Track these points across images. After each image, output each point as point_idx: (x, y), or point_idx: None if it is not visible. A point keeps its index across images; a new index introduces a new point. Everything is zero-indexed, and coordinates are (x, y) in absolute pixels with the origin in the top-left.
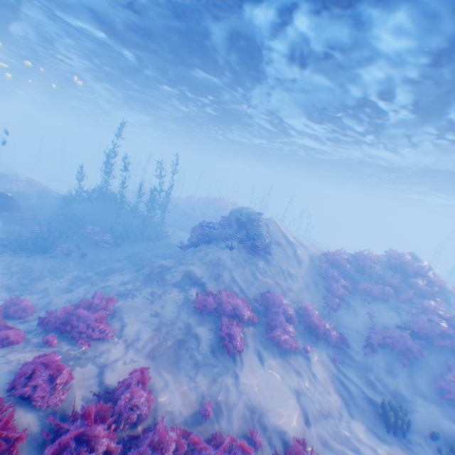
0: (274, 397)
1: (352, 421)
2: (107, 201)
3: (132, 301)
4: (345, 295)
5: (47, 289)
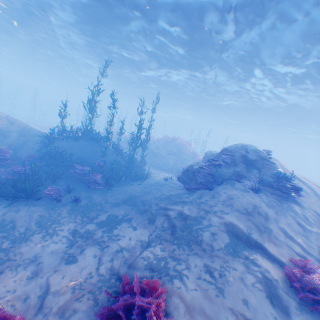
0: None
1: None
2: (91, 139)
3: (185, 289)
4: None
5: (38, 259)
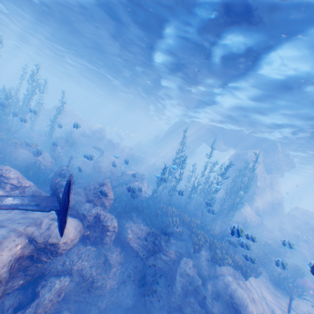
0: None
1: None
2: None
3: None
4: None
5: None
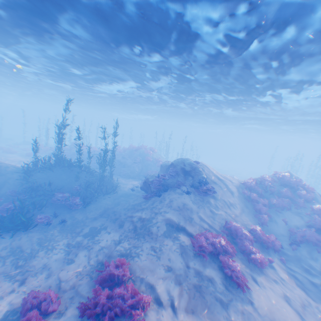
0: (278, 309)
1: (316, 304)
2: (64, 166)
3: (140, 260)
4: (266, 210)
5: (48, 266)
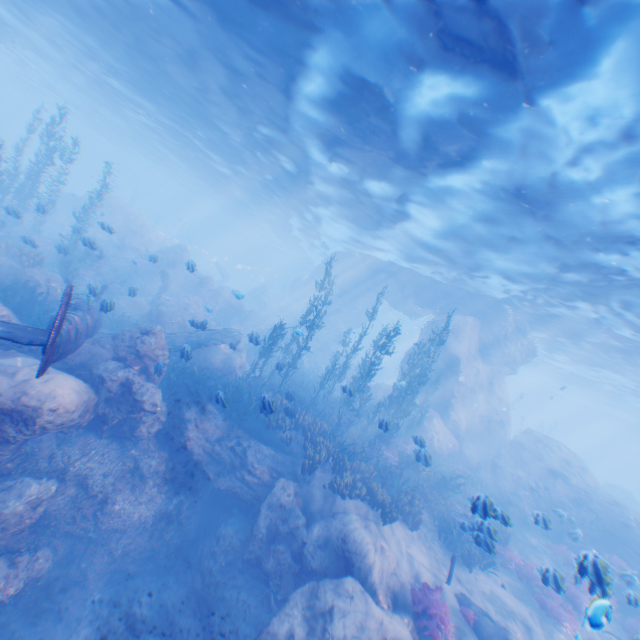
0: None
1: None
2: None
3: None
4: None
5: None
